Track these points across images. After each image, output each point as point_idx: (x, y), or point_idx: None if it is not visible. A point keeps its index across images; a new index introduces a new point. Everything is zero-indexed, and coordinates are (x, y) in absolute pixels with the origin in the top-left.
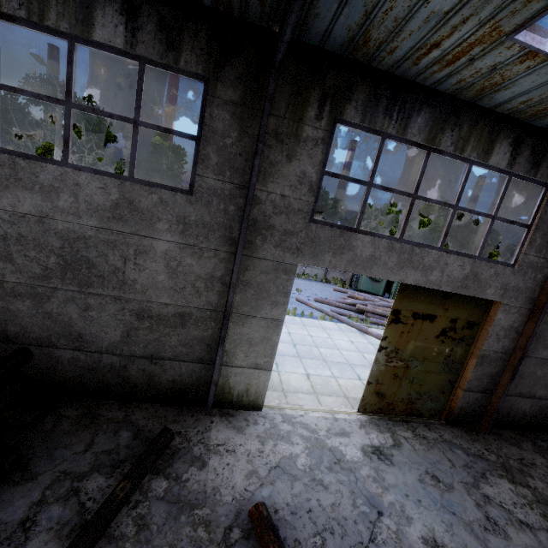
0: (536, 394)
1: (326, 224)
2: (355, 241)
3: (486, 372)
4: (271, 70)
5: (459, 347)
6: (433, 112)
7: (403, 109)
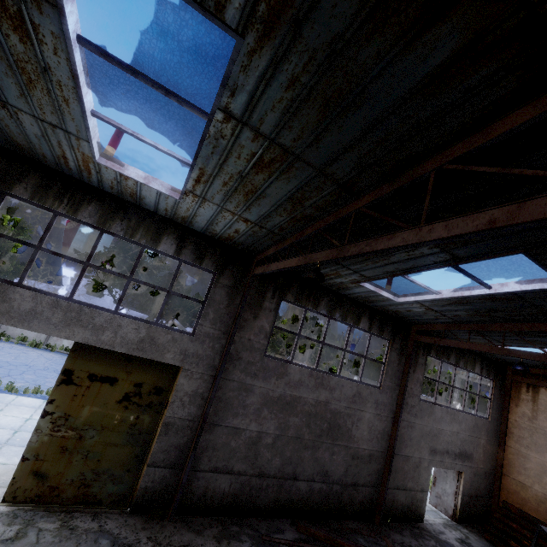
0: (234, 468)
1: None
2: (13, 293)
3: (173, 442)
4: None
5: (146, 414)
6: (104, 205)
7: (75, 198)
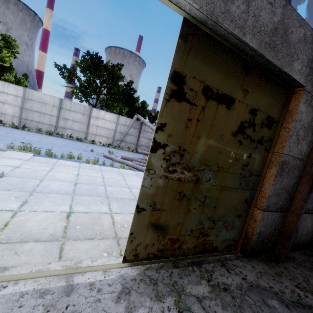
0: None
1: None
2: None
3: (284, 184)
4: None
5: (257, 152)
6: None
7: None
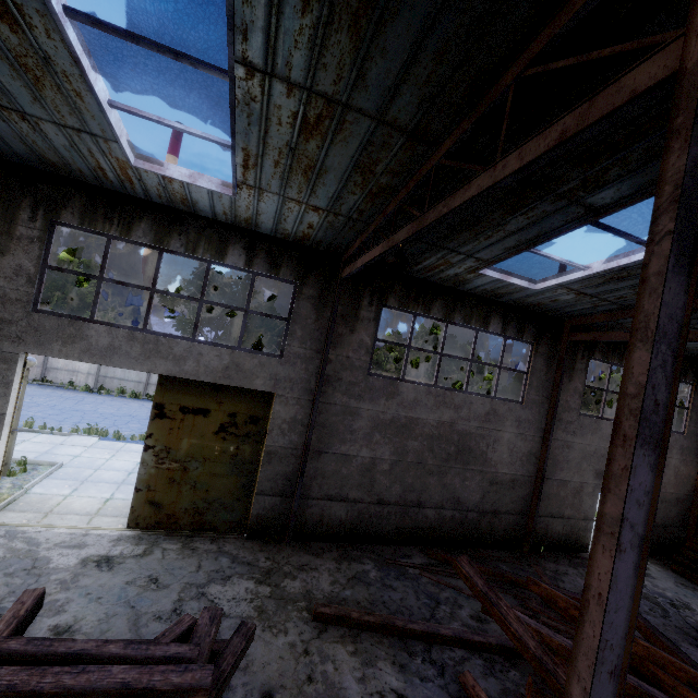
0: (349, 496)
1: (54, 314)
2: (89, 330)
3: (279, 471)
4: None
5: (246, 444)
6: (156, 220)
7: (124, 216)
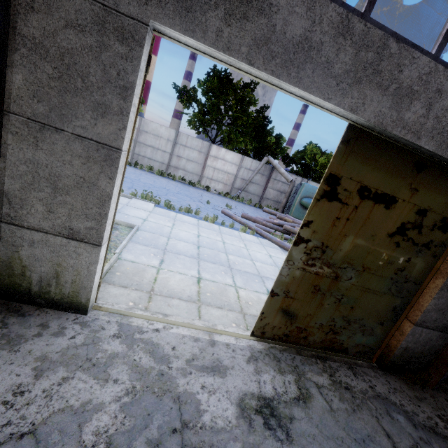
0: None
1: None
2: None
3: None
4: None
5: (420, 257)
6: None
7: None
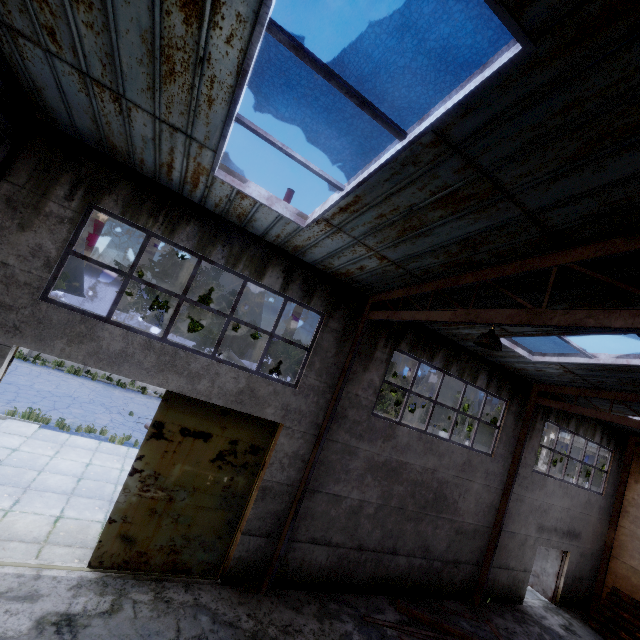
0: (332, 540)
1: (66, 307)
2: (102, 331)
3: (270, 508)
4: (5, 139)
5: (241, 476)
6: (204, 226)
7: (171, 215)
